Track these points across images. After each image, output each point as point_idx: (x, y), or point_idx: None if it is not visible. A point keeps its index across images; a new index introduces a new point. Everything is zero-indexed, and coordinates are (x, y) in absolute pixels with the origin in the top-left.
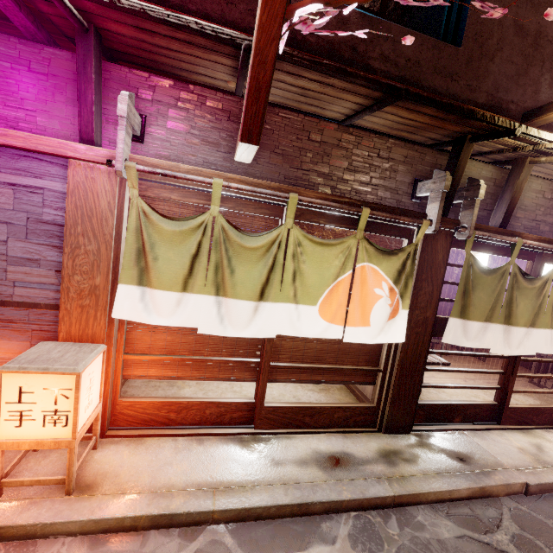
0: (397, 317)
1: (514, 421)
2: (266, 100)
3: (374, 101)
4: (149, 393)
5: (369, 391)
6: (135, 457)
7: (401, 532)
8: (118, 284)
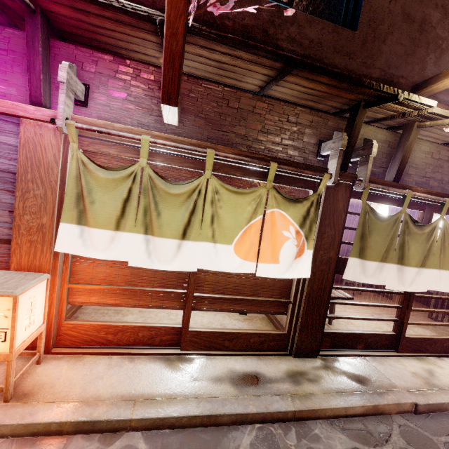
0: (303, 256)
1: (410, 349)
2: (180, 67)
3: (278, 72)
4: (97, 319)
5: (285, 321)
6: (72, 371)
7: (298, 443)
8: (60, 223)
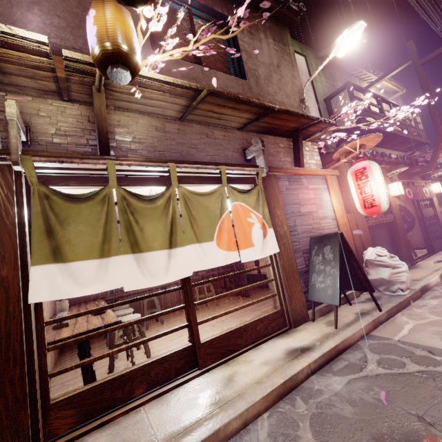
0: None
1: (216, 355)
2: None
3: None
4: None
5: None
6: None
7: None
8: None
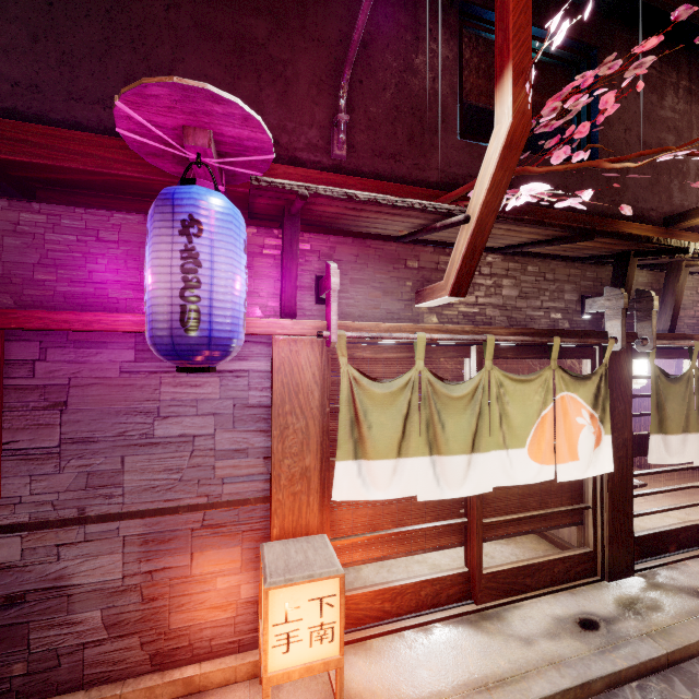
0: (602, 444)
1: None
2: (479, 259)
3: (553, 237)
4: None
5: (566, 533)
6: (374, 667)
7: (694, 695)
8: (336, 462)
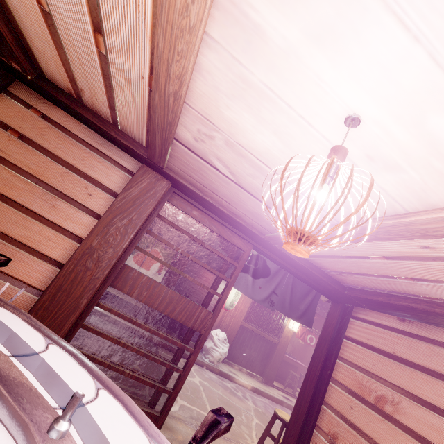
0: None
1: None
2: None
3: None
4: None
5: None
6: None
7: None
8: None
